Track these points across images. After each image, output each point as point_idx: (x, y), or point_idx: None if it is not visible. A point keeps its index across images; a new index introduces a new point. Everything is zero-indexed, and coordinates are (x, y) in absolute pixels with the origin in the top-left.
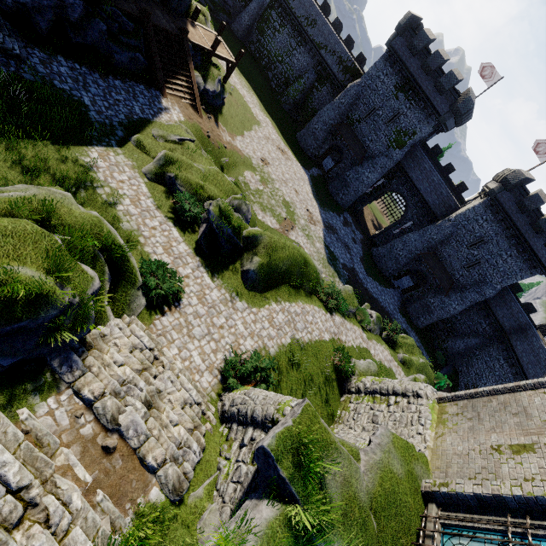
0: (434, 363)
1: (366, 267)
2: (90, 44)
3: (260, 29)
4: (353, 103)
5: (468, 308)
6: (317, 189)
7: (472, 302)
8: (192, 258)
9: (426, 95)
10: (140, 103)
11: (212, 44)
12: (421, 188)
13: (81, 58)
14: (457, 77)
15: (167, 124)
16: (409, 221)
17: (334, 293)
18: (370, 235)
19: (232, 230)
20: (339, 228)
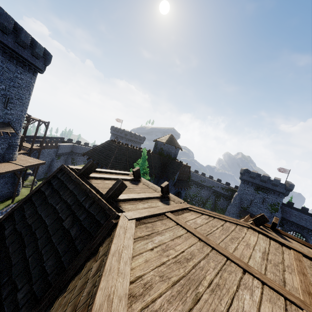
0: None
1: None
2: None
3: None
4: (240, 201)
5: None
6: None
7: None
8: None
9: (271, 188)
10: None
11: None
12: (303, 224)
13: None
14: (278, 179)
15: None
16: None
17: None
18: None
19: None
20: None
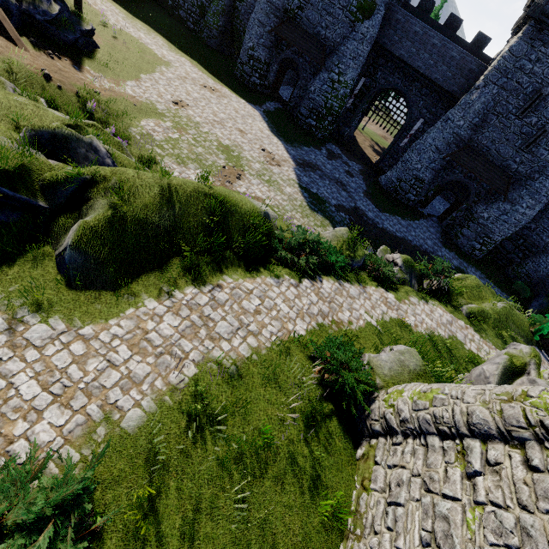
0: (516, 299)
1: (376, 202)
2: None
3: None
4: None
5: (544, 208)
6: (278, 125)
7: (548, 196)
8: None
9: None
10: None
11: None
12: (420, 66)
13: None
14: None
15: None
16: (418, 121)
17: (308, 243)
18: (373, 163)
19: None
20: (321, 163)
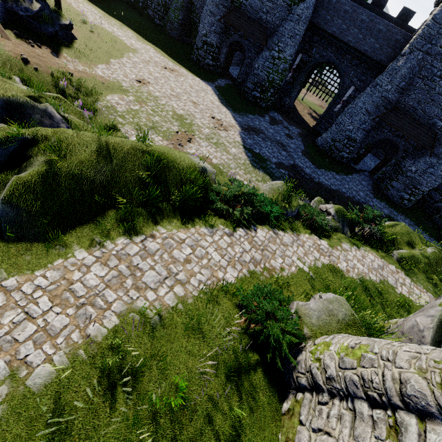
0: None
1: (312, 159)
2: None
3: None
4: None
5: None
6: (227, 97)
7: None
8: None
9: None
10: None
11: None
12: (350, 40)
13: None
14: None
15: None
16: (350, 88)
17: (243, 195)
18: (311, 128)
19: None
20: (264, 128)
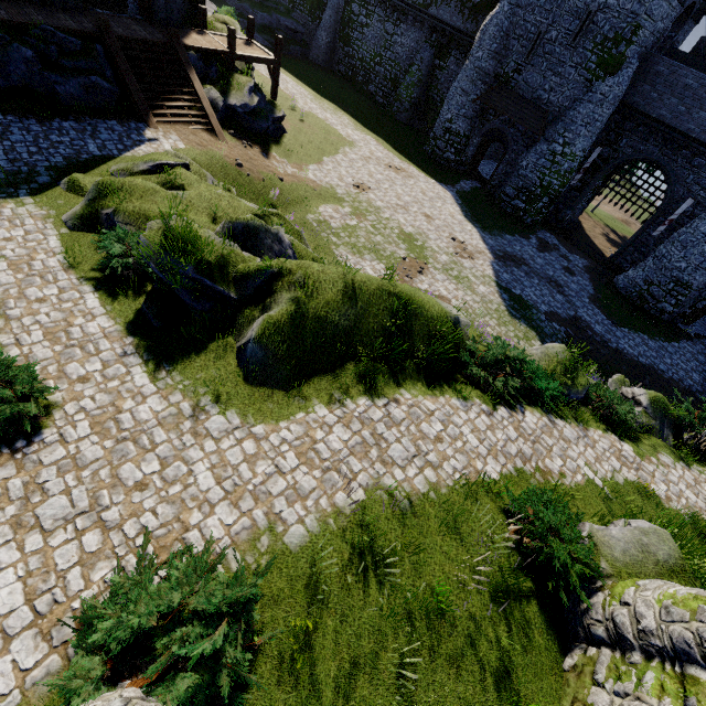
0: None
1: (607, 311)
2: (20, 86)
3: (344, 38)
4: (499, 48)
5: None
6: (473, 208)
7: None
8: (114, 342)
9: None
10: (101, 140)
11: (227, 42)
12: (692, 128)
13: (8, 106)
14: None
15: (143, 155)
16: (685, 201)
17: (508, 361)
18: (606, 258)
19: (195, 267)
20: (529, 256)
